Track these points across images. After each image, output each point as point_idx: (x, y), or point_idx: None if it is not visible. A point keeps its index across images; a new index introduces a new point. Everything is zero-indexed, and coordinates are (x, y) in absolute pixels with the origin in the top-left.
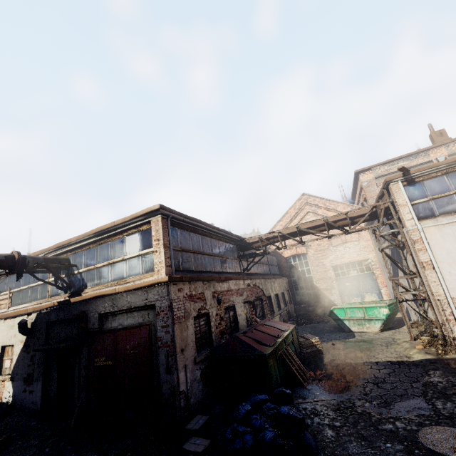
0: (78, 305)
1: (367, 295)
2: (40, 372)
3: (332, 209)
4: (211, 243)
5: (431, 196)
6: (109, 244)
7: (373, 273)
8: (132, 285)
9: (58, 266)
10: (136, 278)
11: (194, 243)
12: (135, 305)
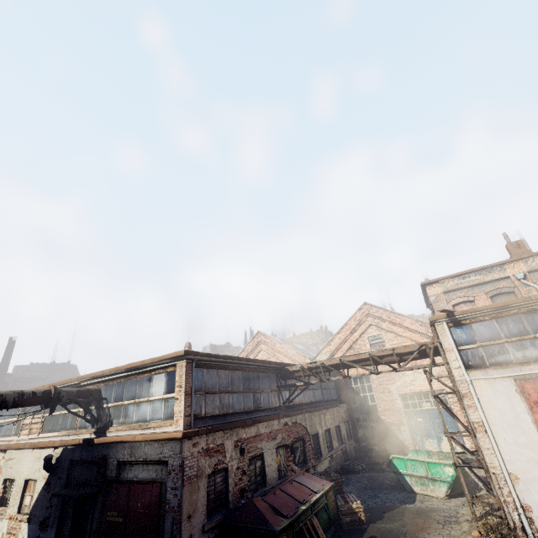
0: (100, 446)
1: (444, 437)
2: (56, 517)
3: (398, 323)
4: (243, 377)
5: (480, 342)
6: (138, 381)
7: (451, 408)
8: (150, 435)
9: (89, 400)
10: (157, 423)
11: (221, 381)
12: (150, 458)
